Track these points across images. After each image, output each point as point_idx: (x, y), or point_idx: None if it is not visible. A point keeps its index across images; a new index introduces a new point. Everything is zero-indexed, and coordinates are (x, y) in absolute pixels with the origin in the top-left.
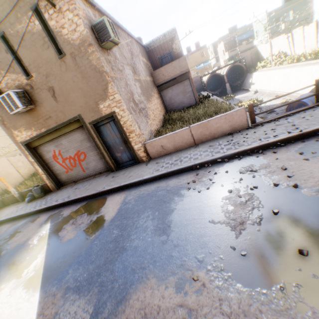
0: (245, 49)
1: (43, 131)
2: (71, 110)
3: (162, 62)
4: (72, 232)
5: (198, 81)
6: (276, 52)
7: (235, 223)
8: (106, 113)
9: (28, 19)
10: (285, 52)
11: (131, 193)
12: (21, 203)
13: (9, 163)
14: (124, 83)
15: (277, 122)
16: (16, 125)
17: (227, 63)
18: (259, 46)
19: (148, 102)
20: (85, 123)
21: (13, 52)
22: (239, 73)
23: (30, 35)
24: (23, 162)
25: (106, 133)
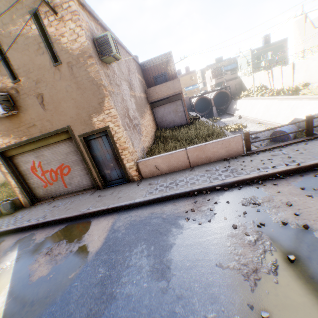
0: (230, 78)
1: (24, 140)
2: (59, 120)
3: (156, 81)
4: (45, 265)
5: (187, 102)
6: (258, 84)
7: (246, 269)
8: (99, 127)
9: (24, 21)
10: (266, 85)
11: (121, 218)
12: None
13: None
14: (120, 98)
15: (272, 152)
16: None
17: (213, 88)
18: (243, 77)
19: (141, 118)
20: (75, 136)
21: (1, 52)
22: (224, 98)
23: (24, 38)
24: None
25: (96, 147)
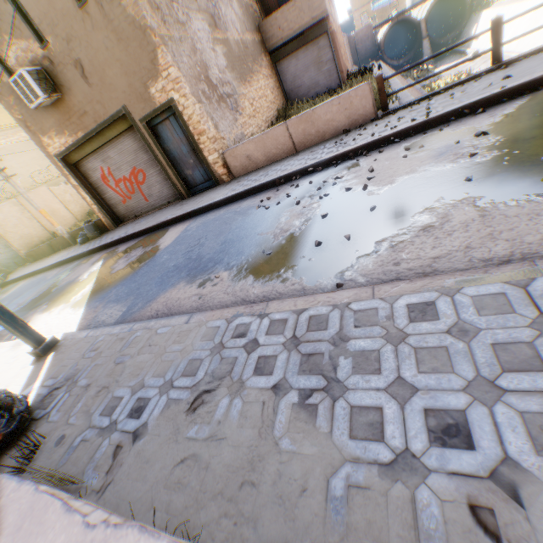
0: None
1: (81, 137)
2: (111, 100)
3: (281, 0)
4: (123, 264)
5: (369, 40)
6: None
7: (280, 231)
8: (162, 103)
9: None
10: None
11: (197, 221)
12: (73, 247)
13: (52, 195)
14: (188, 49)
15: (416, 106)
16: (43, 128)
17: None
18: None
19: (242, 84)
20: (135, 122)
21: (14, 1)
22: (455, 13)
23: None
24: (72, 194)
25: (167, 137)
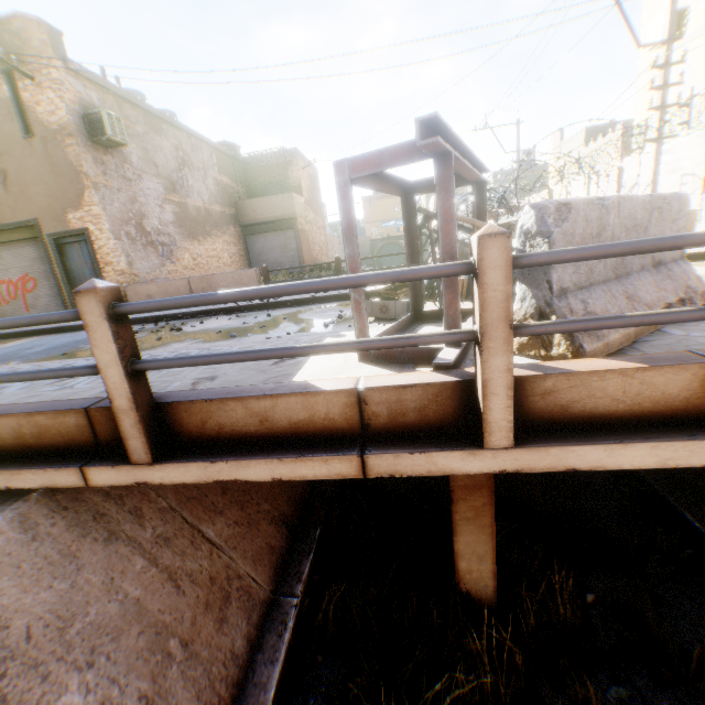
0: None
1: None
2: (26, 209)
3: (266, 192)
4: None
5: (367, 247)
6: None
7: None
8: (78, 228)
9: None
10: None
11: (58, 335)
12: None
13: None
14: (127, 198)
15: None
16: None
17: None
18: None
19: (188, 240)
20: (44, 234)
21: None
22: None
23: None
24: None
25: (74, 256)
